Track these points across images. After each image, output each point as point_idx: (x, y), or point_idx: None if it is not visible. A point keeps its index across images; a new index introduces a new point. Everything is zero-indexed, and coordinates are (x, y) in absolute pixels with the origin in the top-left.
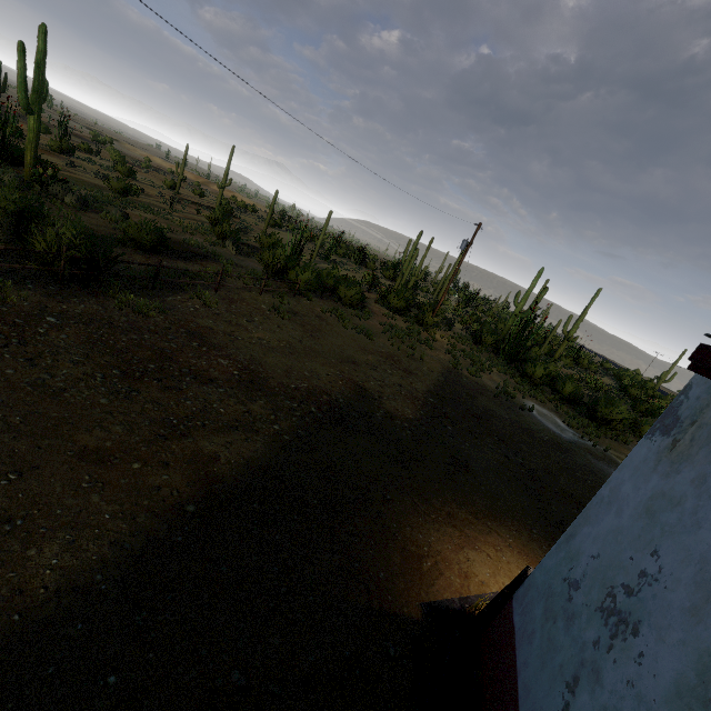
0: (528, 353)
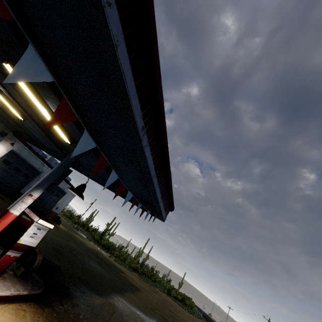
0: None
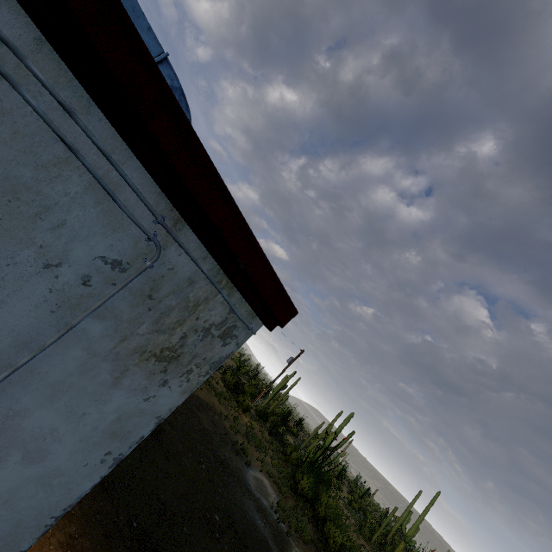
0: (327, 491)
